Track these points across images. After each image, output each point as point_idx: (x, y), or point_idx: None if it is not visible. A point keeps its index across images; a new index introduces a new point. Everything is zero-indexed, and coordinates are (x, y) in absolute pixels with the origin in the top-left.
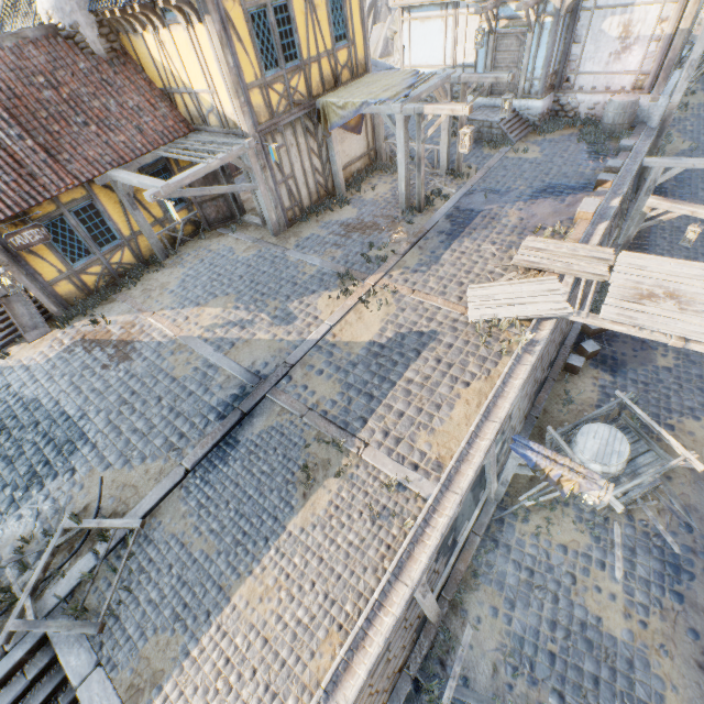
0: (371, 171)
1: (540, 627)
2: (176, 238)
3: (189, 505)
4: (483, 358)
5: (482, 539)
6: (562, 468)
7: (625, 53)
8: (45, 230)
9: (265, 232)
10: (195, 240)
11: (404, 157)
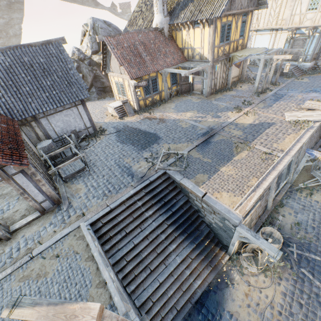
0: (239, 82)
1: (308, 220)
2: (171, 95)
3: (199, 152)
4: (293, 129)
5: (284, 195)
6: None
7: None
8: (147, 82)
9: (202, 96)
10: (176, 97)
11: (260, 73)
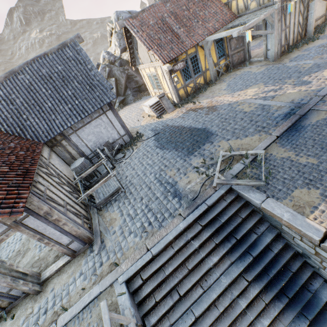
0: None
1: None
2: (218, 73)
3: (286, 148)
4: None
5: None
6: None
7: None
8: (184, 63)
9: (265, 62)
10: (226, 74)
11: None
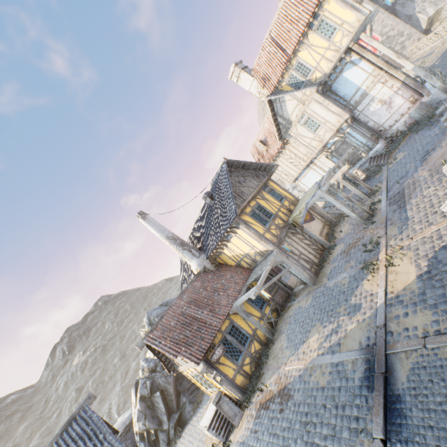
0: (332, 228)
1: None
2: (271, 323)
3: None
4: None
5: None
6: None
7: (391, 104)
8: (222, 345)
9: (308, 288)
10: (280, 318)
11: (340, 204)
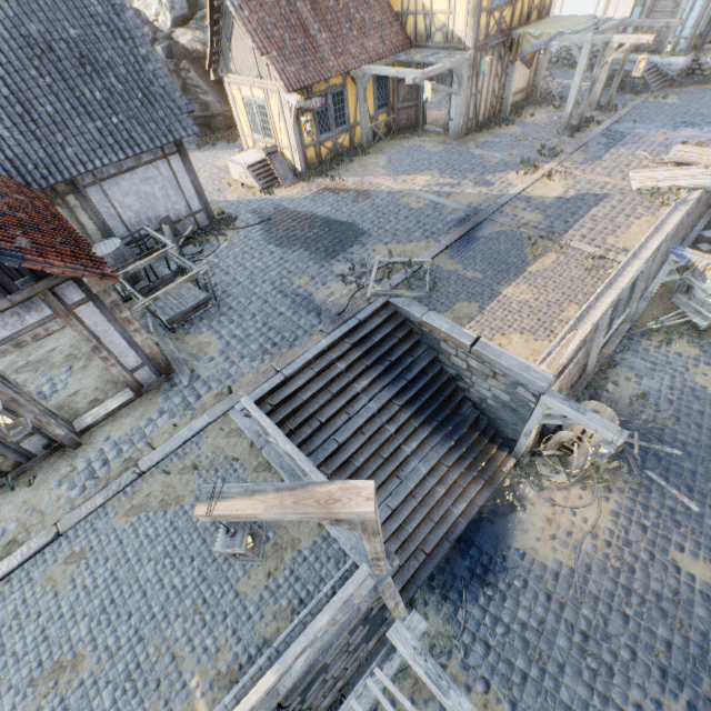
0: (527, 103)
1: (662, 388)
2: (374, 135)
3: (454, 260)
4: (647, 207)
5: (616, 346)
6: (709, 259)
7: None
8: (324, 100)
9: (445, 138)
10: (386, 140)
11: (579, 81)
